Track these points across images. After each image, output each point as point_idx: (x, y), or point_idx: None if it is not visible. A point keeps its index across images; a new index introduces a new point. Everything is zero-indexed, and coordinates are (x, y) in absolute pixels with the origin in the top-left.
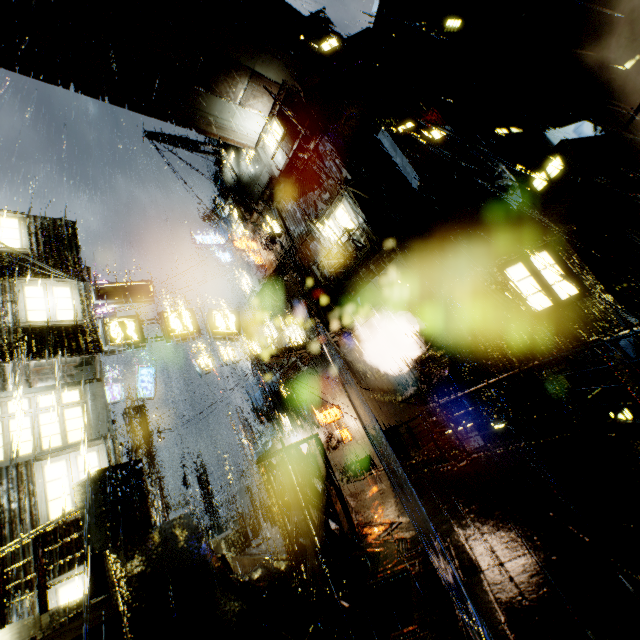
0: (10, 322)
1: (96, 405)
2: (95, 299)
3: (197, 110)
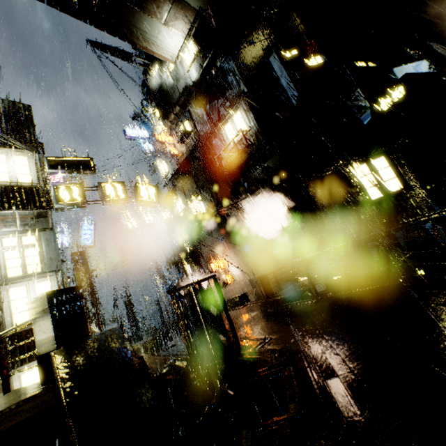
0: None
1: (49, 247)
2: (48, 168)
3: (130, 25)
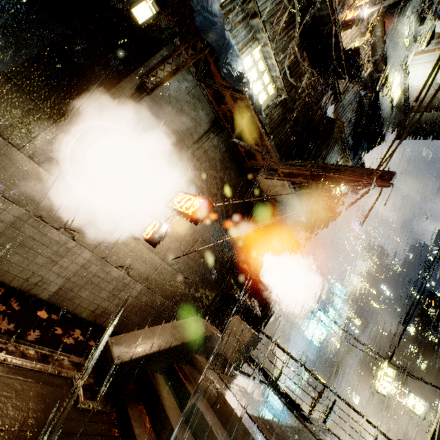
0: None
1: None
2: None
3: None
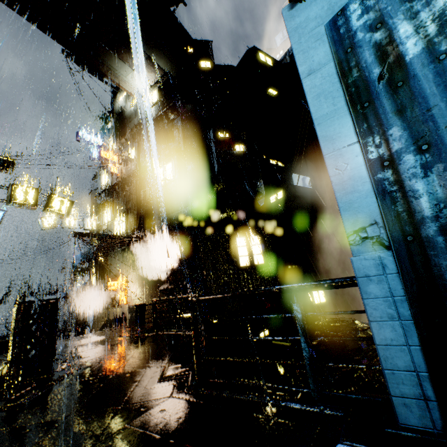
0: None
1: None
2: None
3: (103, 59)
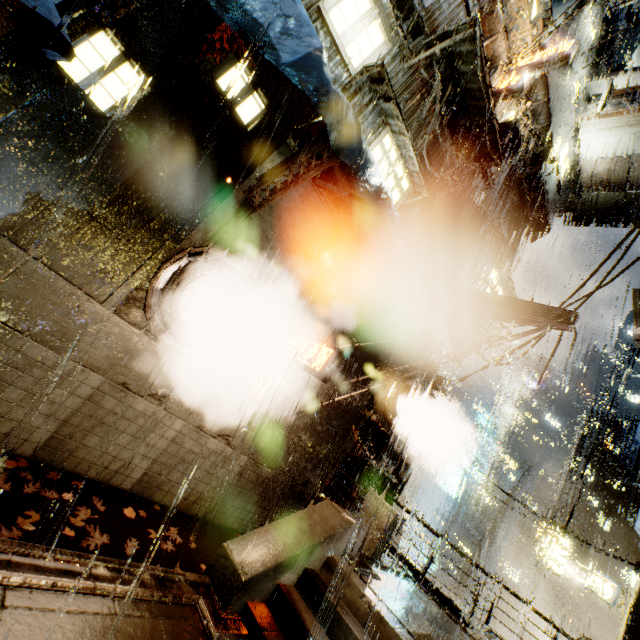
0: None
1: None
2: None
3: None
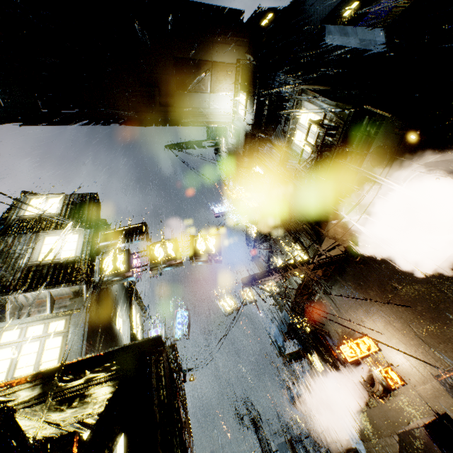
0: (23, 263)
1: (74, 334)
2: (99, 242)
3: (183, 108)
